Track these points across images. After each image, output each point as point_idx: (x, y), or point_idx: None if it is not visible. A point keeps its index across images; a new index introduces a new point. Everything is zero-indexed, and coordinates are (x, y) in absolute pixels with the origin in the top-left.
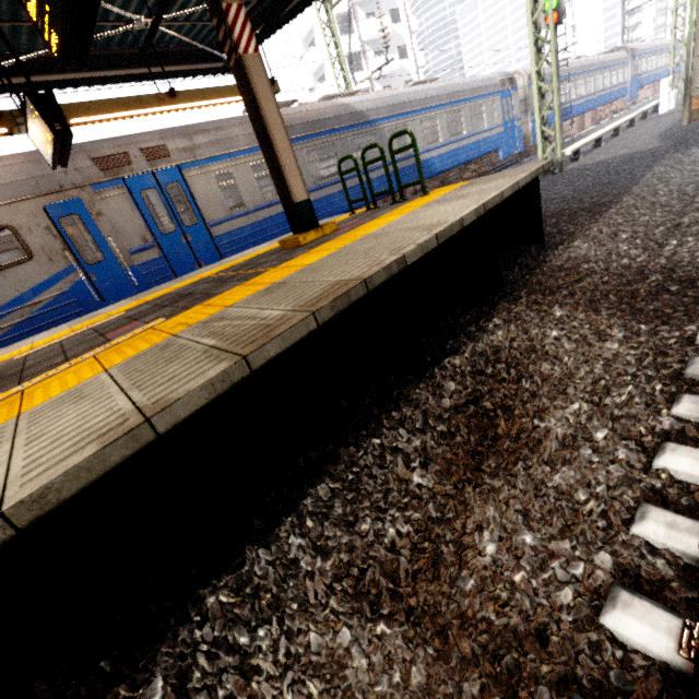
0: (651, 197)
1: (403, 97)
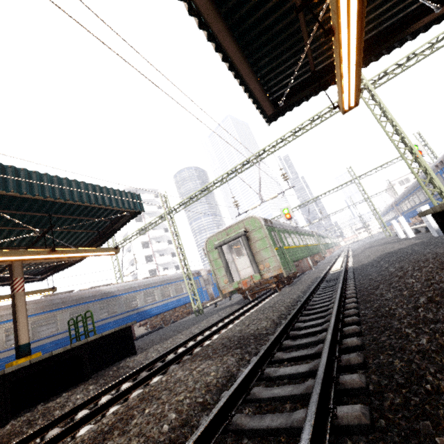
0: (194, 329)
1: (135, 284)
